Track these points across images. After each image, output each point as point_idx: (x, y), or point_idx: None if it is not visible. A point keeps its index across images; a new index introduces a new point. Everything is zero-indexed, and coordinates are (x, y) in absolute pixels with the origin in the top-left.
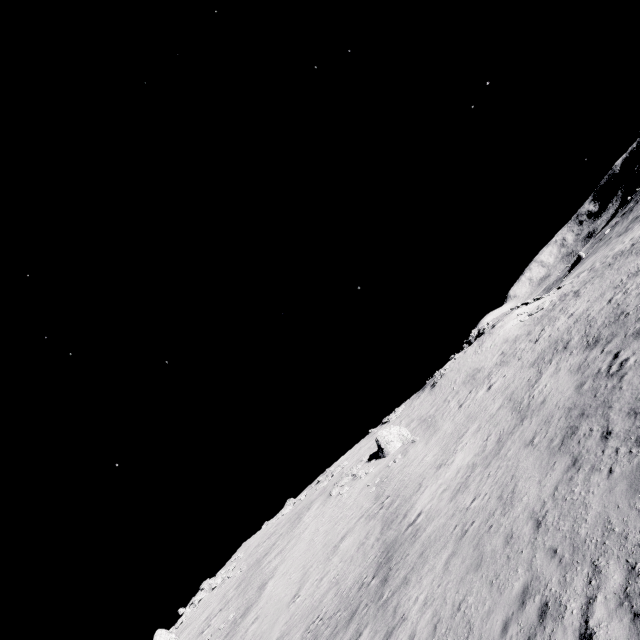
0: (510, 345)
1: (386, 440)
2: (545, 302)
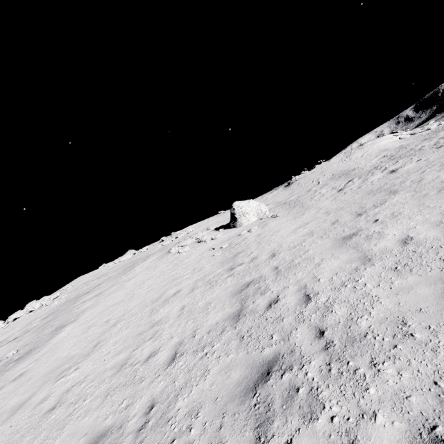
0: (395, 150)
1: (242, 211)
2: (432, 124)
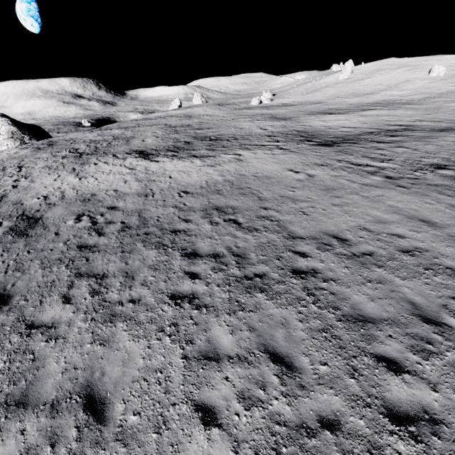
0: None
1: (433, 70)
2: None
